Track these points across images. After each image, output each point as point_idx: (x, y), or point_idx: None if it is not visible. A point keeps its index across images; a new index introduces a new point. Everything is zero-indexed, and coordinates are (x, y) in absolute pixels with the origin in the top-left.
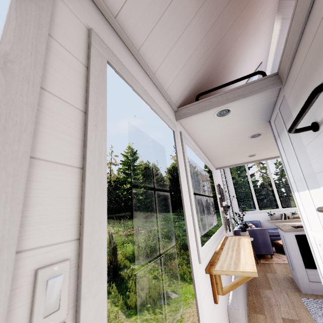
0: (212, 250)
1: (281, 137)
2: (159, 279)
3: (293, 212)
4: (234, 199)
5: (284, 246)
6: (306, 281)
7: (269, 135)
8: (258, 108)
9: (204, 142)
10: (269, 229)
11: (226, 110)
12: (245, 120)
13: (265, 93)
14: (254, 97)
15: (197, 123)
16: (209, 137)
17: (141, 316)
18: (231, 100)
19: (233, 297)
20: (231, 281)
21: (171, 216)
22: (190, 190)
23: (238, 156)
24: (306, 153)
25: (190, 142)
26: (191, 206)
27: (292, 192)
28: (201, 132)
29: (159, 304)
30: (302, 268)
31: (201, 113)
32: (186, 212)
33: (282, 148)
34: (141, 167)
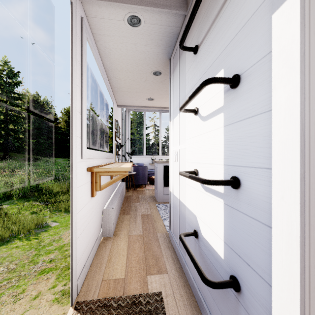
0: (98, 161)
1: (174, 72)
2: (38, 214)
3: (167, 159)
4: (129, 144)
5: (155, 175)
6: (161, 195)
7: (167, 78)
8: (165, 35)
9: (110, 60)
10: (149, 170)
11: (138, 18)
12: (152, 46)
13: (173, 15)
14: (164, 15)
15: (104, 21)
16: (116, 53)
17: (10, 245)
18: (144, 4)
19: (110, 203)
20: (111, 196)
21: (63, 161)
22: (83, 88)
23: (140, 95)
24: (185, 80)
25: (93, 44)
26: (82, 105)
27: (169, 121)
28: (108, 40)
29: (35, 232)
30: (162, 187)
31: (111, 3)
32: (74, 102)
33: (172, 84)
34: (25, 97)
